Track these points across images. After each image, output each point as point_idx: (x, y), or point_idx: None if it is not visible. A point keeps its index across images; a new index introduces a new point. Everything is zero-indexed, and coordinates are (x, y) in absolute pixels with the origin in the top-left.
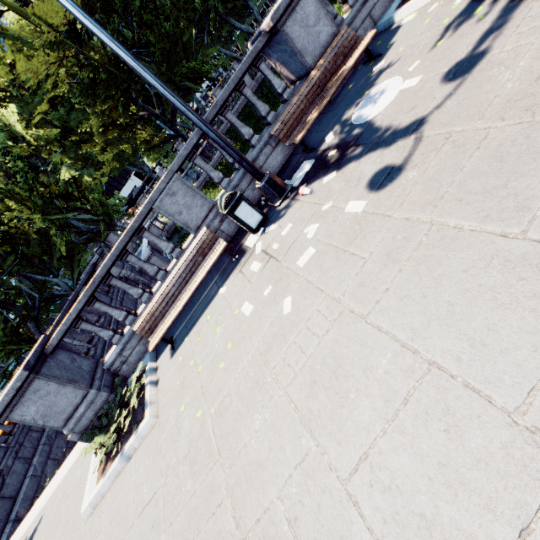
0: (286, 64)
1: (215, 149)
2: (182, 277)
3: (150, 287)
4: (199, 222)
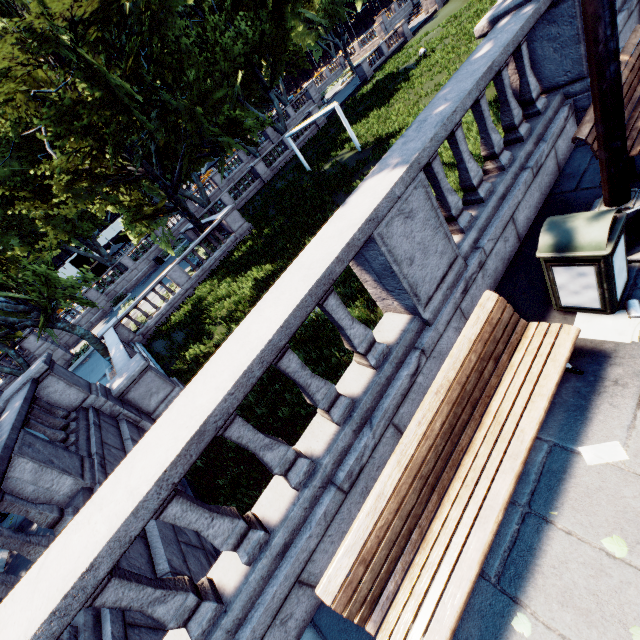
0: (535, 64)
1: (223, 234)
2: (454, 414)
3: (139, 427)
4: (432, 287)
